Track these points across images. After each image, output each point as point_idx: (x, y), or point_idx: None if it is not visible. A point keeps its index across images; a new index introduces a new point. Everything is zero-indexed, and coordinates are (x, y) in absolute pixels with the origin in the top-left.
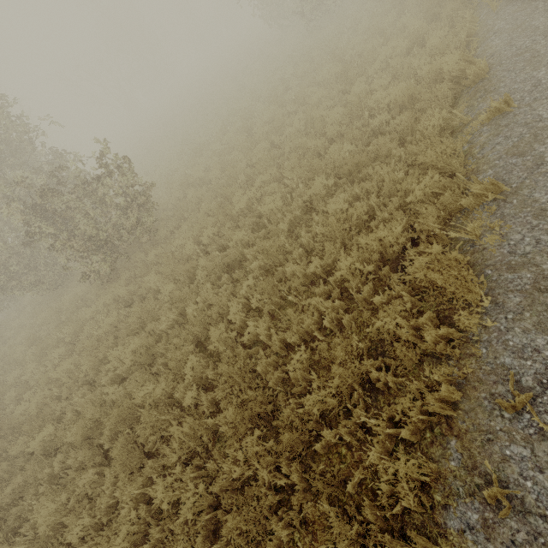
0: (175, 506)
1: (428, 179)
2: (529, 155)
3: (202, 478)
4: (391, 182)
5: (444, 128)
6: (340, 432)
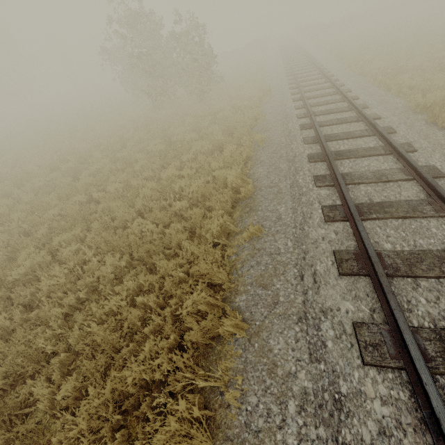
0: None
1: (196, 295)
2: (270, 289)
3: None
4: (171, 282)
5: (224, 228)
6: None
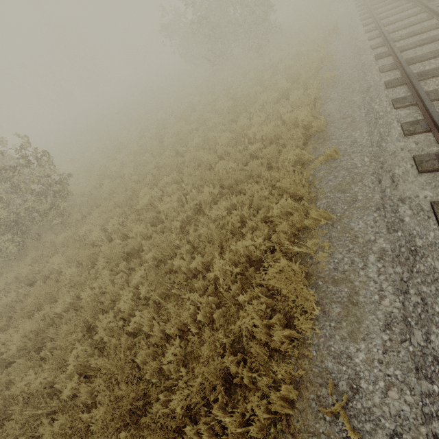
0: None
1: (283, 201)
2: (348, 192)
3: None
4: (259, 198)
5: (298, 160)
6: (201, 428)
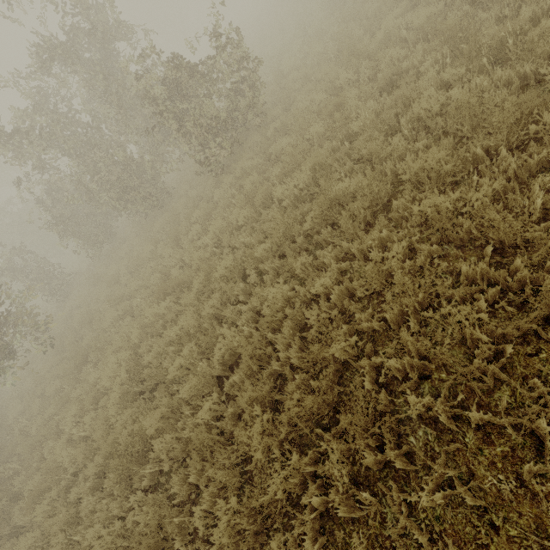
0: (427, 241)
1: None
2: None
3: (453, 211)
4: None
5: None
6: None
